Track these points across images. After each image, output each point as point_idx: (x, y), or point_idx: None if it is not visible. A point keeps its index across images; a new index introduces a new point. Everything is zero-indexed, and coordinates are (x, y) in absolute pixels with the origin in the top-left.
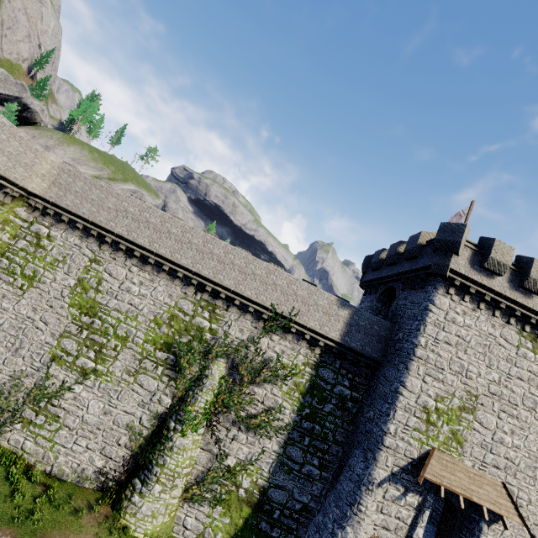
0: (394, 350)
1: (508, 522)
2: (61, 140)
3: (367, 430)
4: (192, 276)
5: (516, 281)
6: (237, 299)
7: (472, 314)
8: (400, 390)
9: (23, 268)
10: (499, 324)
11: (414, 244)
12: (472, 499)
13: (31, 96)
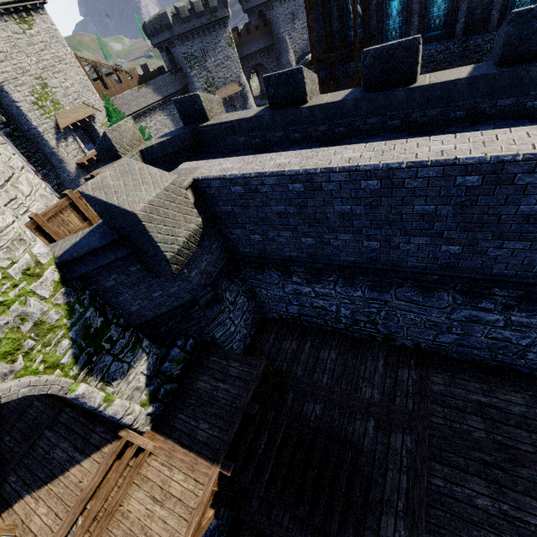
0: None
1: (97, 115)
2: None
3: (34, 135)
4: None
5: None
6: None
7: None
8: (18, 105)
9: None
10: (5, 26)
11: None
12: (80, 119)
13: None
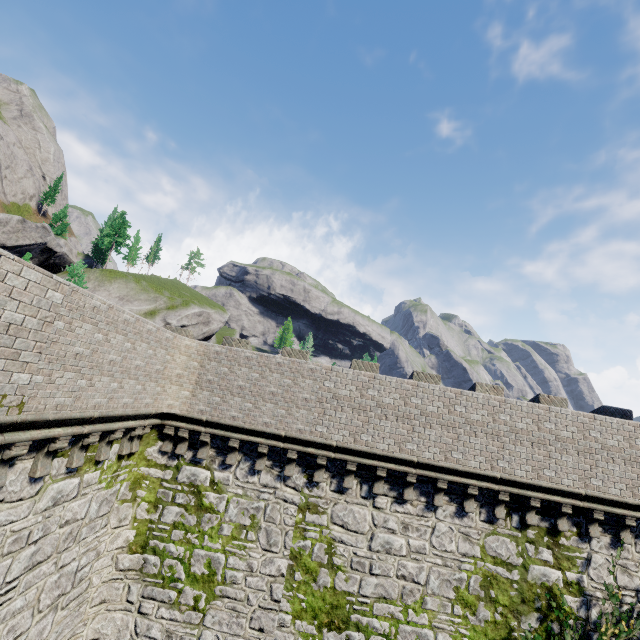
0: None
1: None
2: (101, 279)
3: None
4: (496, 487)
5: None
6: (598, 509)
7: None
8: None
9: (188, 563)
10: None
11: None
12: None
13: (55, 237)
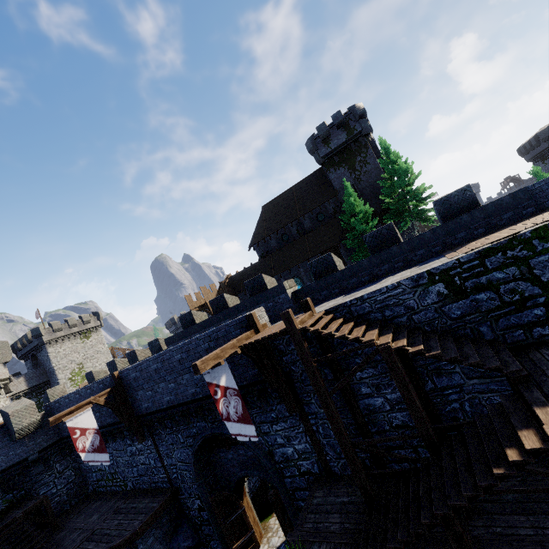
0: (50, 373)
1: None
2: None
3: None
4: None
5: (68, 328)
6: None
7: (64, 345)
8: (59, 381)
9: None
10: (73, 341)
11: (28, 338)
12: None
13: None
